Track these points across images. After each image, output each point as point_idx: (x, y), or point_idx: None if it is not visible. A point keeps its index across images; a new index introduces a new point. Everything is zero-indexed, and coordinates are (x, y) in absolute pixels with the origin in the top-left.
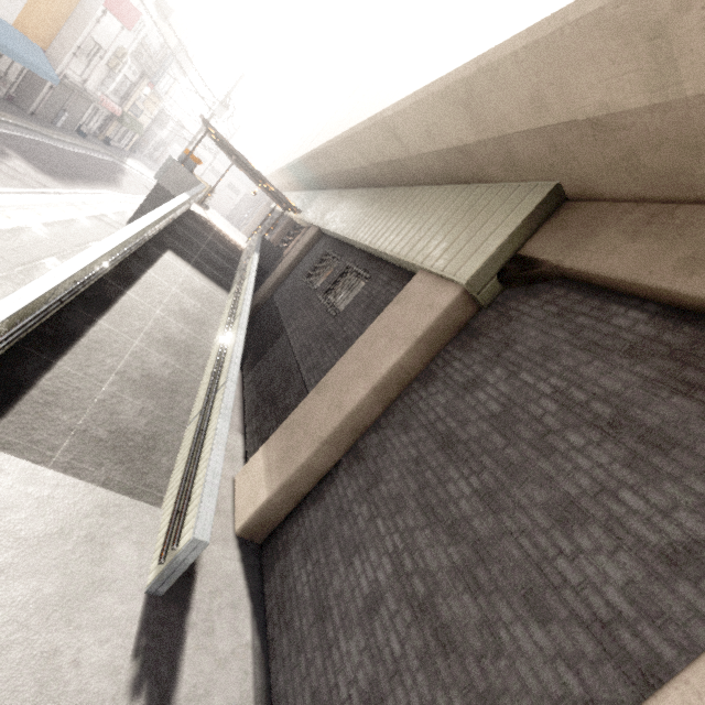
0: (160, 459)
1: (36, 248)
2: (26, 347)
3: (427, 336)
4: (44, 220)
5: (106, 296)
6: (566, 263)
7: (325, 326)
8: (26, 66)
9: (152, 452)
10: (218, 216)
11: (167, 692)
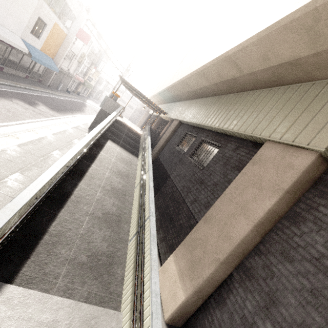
0: (116, 270)
1: (49, 146)
2: (43, 207)
3: (292, 188)
4: (53, 132)
5: (82, 169)
6: None
7: (196, 175)
8: (46, 66)
9: (111, 266)
10: (127, 120)
11: None
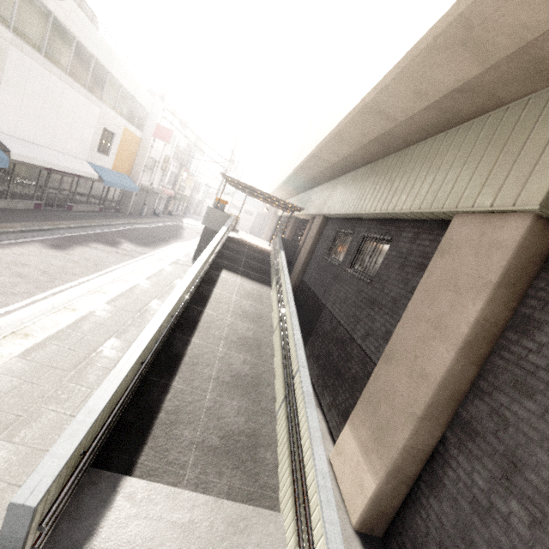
0: (264, 455)
1: (145, 296)
2: (150, 376)
3: (506, 278)
4: (146, 276)
5: (192, 318)
6: None
7: (363, 293)
8: (122, 188)
9: (256, 449)
10: (245, 234)
11: None
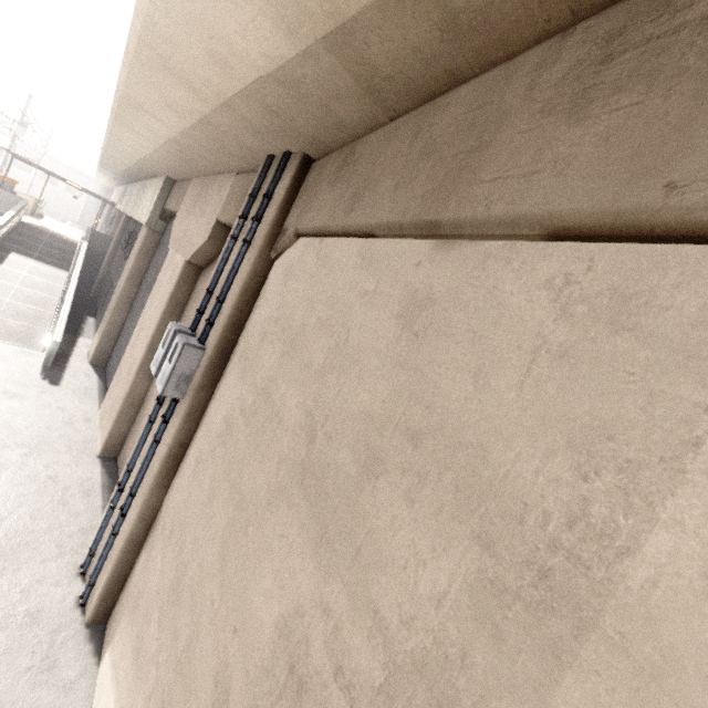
0: (39, 341)
1: None
2: None
3: (142, 252)
4: None
5: None
6: (168, 209)
7: None
8: None
9: (33, 339)
10: (55, 222)
11: (57, 382)
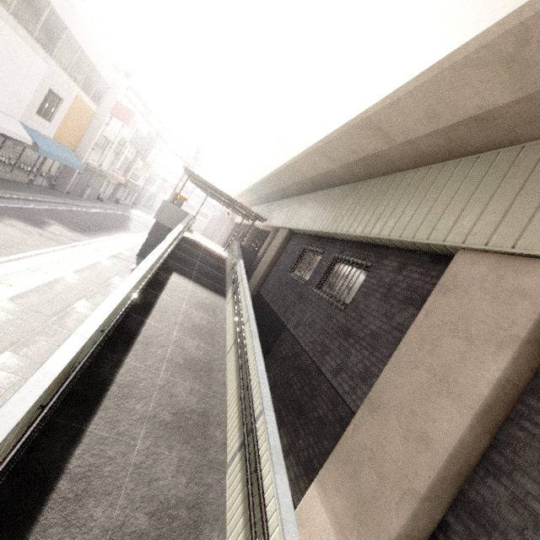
0: (209, 537)
1: (68, 294)
2: (55, 417)
3: (535, 334)
4: (75, 268)
5: (129, 330)
6: None
7: (335, 320)
8: (62, 162)
9: (199, 527)
10: (200, 236)
11: None
